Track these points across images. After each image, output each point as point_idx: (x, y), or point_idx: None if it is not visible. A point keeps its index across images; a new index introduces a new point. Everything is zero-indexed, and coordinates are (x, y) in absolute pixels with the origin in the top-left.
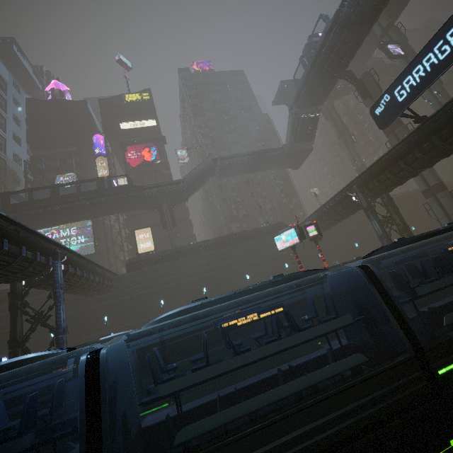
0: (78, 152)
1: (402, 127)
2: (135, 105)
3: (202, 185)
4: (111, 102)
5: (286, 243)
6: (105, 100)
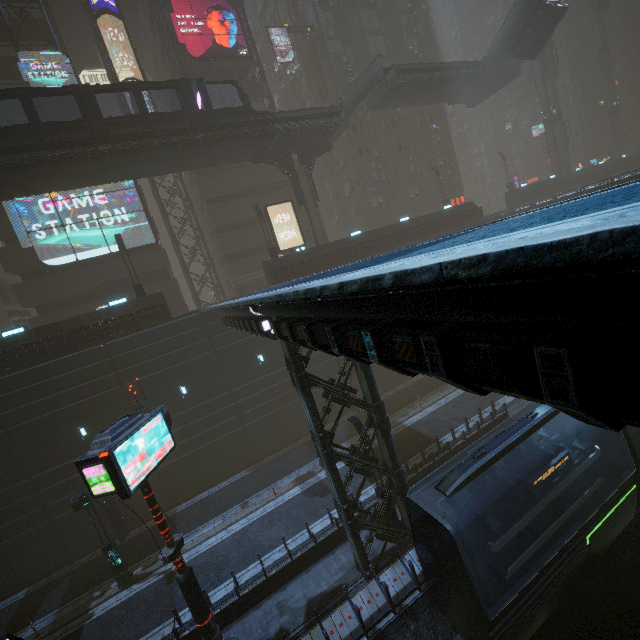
0: None
1: None
2: None
3: None
4: None
5: None
6: None
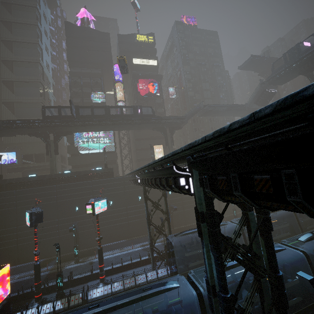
0: (102, 75)
1: None
2: (142, 45)
3: (189, 119)
4: (126, 39)
5: None
6: (122, 36)
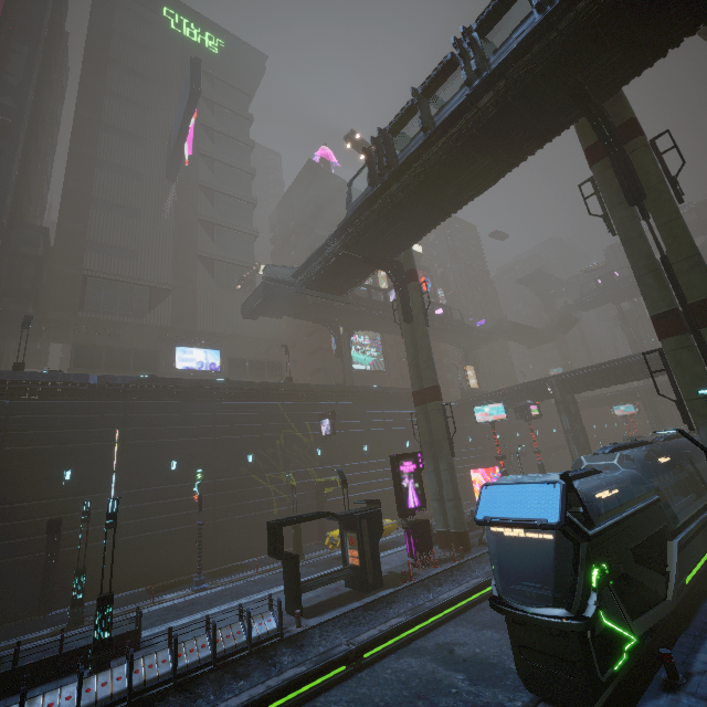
0: None
1: None
2: None
3: None
4: None
5: (624, 412)
6: None
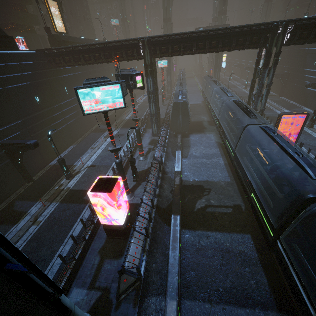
0: None
1: (170, 24)
2: None
3: None
4: None
5: (162, 65)
6: None
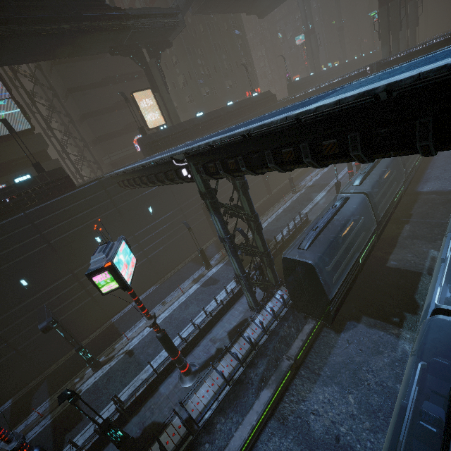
0: None
1: (397, 2)
2: None
3: None
4: None
5: None
6: None
